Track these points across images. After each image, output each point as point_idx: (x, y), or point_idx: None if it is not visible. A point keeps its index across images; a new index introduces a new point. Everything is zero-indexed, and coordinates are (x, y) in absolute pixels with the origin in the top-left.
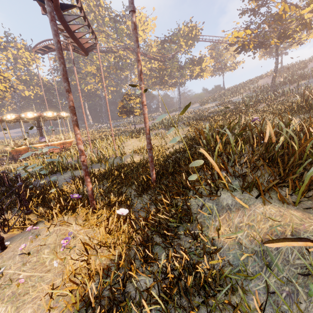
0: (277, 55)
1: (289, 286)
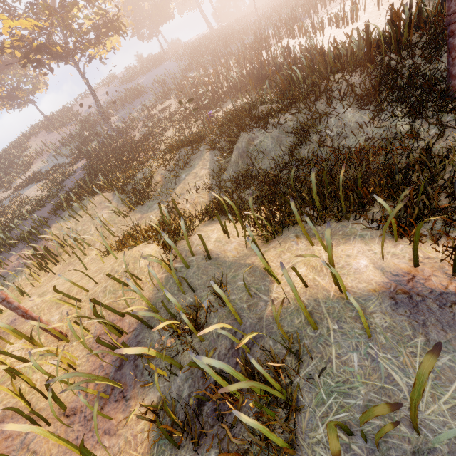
0: (83, 74)
1: None
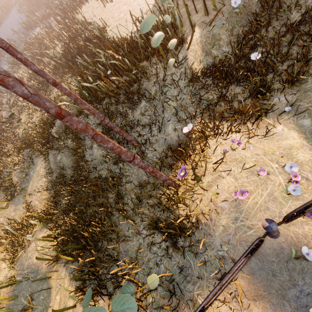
0: None
1: (217, 46)
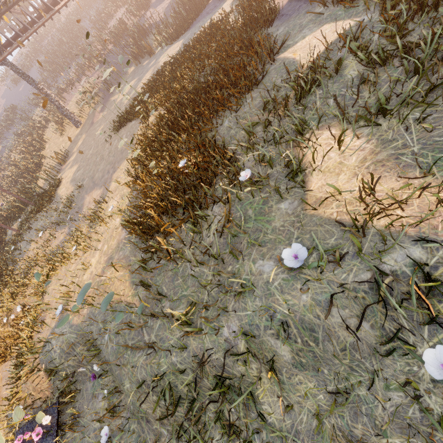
0: None
1: None
